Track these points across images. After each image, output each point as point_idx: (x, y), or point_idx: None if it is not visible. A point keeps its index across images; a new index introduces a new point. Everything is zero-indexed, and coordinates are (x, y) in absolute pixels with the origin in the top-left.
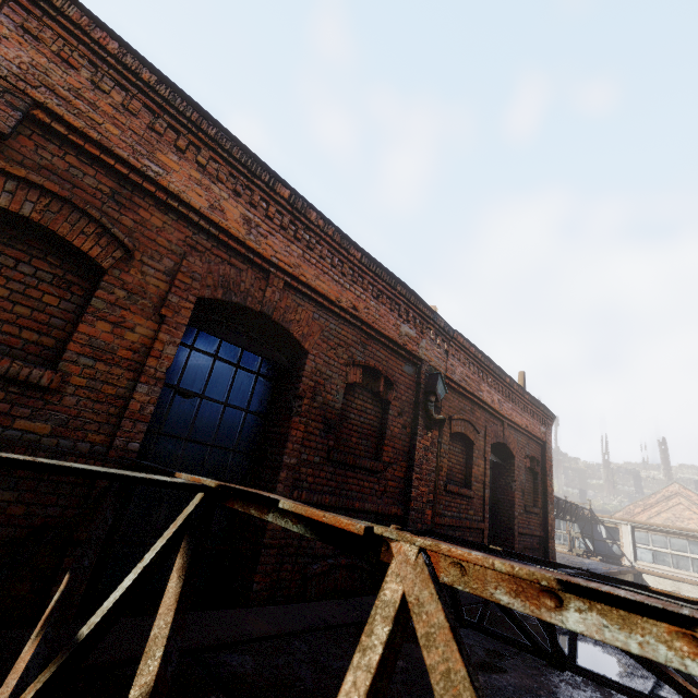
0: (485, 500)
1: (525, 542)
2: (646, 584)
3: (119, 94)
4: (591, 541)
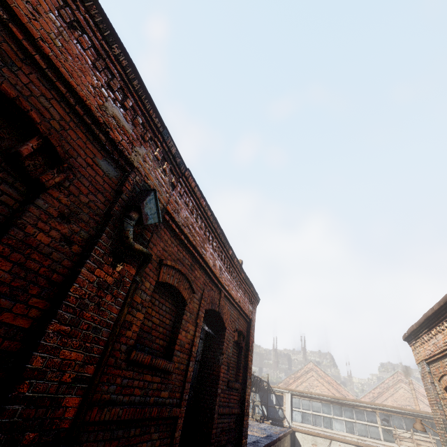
0: (188, 375)
1: (223, 424)
2: (297, 440)
3: None
4: (266, 407)
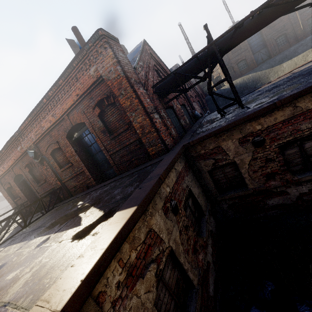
0: (78, 160)
1: (120, 154)
2: None
3: None
4: None
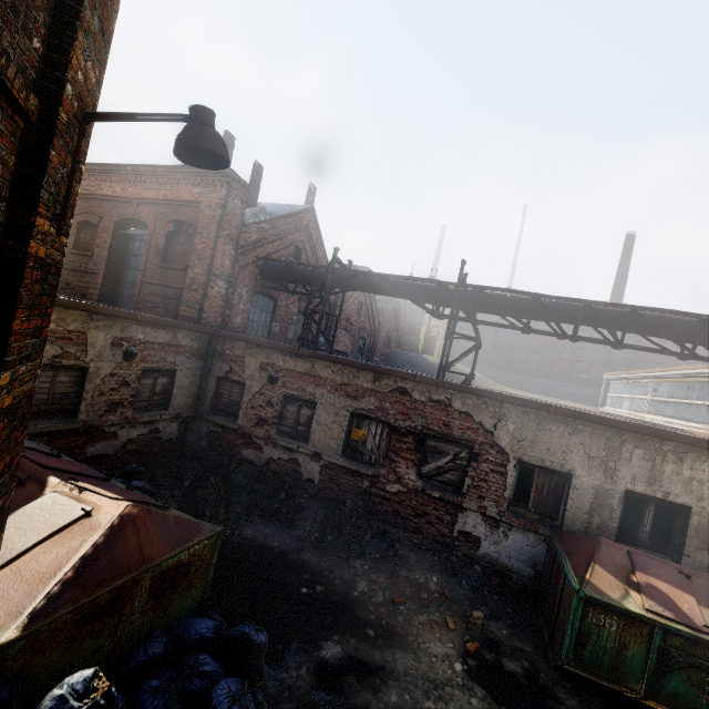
0: (103, 257)
1: (153, 290)
2: None
3: None
4: None
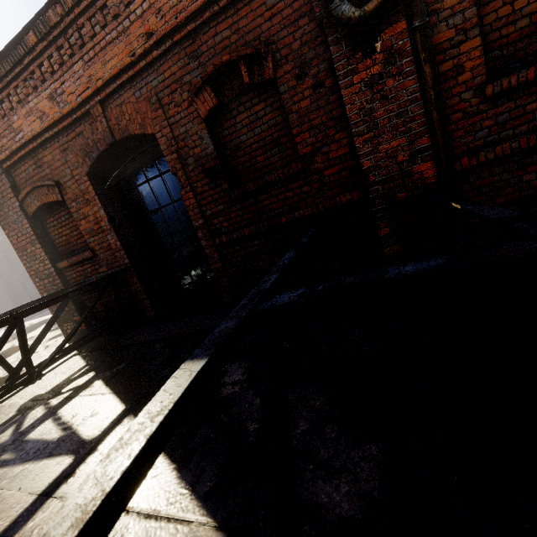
0: None
1: None
2: None
3: None
4: None
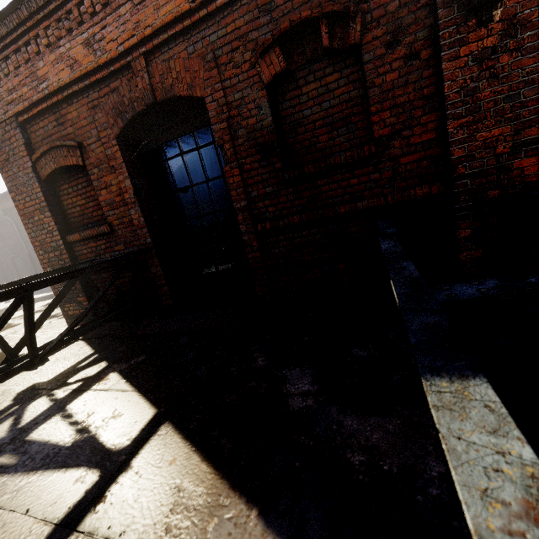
0: None
1: None
2: None
3: (11, 65)
4: None
